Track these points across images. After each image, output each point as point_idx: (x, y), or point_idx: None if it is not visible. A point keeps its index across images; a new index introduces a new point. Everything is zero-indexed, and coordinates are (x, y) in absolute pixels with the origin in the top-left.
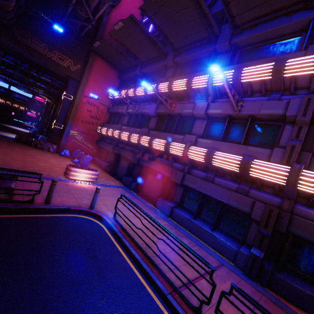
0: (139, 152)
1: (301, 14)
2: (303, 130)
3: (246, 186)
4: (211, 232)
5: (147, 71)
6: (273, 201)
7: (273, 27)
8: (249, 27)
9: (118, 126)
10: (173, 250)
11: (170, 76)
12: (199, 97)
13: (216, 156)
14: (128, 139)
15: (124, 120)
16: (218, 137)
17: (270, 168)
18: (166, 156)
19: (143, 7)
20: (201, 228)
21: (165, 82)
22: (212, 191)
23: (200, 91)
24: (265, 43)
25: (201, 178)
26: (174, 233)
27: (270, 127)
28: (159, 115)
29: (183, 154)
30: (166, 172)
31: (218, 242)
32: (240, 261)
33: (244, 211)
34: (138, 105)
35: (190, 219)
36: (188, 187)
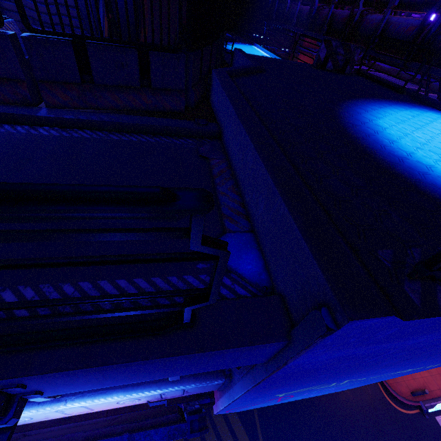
0: None
1: None
2: None
3: None
4: None
5: None
6: None
7: None
8: None
9: None
10: None
11: None
12: None
13: None
14: None
15: None
16: None
17: None
18: None
19: None
20: None
21: None
22: None
23: None
24: None
25: None
26: None
27: None
28: None
29: None
30: None
31: None
32: None
33: None
34: None
35: None
36: None
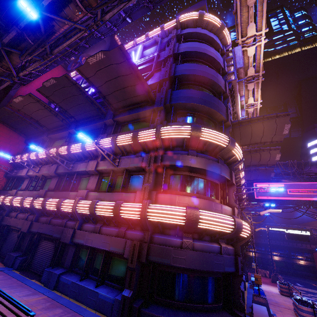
0: (32, 217)
1: (147, 108)
2: (150, 175)
3: (124, 228)
4: (94, 290)
5: (54, 137)
6: (140, 237)
7: (135, 112)
8: (123, 111)
9: (14, 192)
10: (2, 316)
11: (73, 141)
12: (93, 157)
13: (98, 205)
14: (20, 204)
15: (23, 185)
16: (107, 189)
17: (131, 207)
18: (62, 216)
19: (40, 90)
20: (86, 289)
21: (67, 145)
22: (97, 242)
23: (94, 153)
24: (134, 121)
25: (90, 231)
26: (48, 306)
27: (140, 176)
28: (60, 175)
29: (72, 210)
30: (58, 234)
31: (99, 299)
32: (115, 311)
33: (121, 254)
34: (39, 167)
35: (75, 282)
36: (79, 244)
